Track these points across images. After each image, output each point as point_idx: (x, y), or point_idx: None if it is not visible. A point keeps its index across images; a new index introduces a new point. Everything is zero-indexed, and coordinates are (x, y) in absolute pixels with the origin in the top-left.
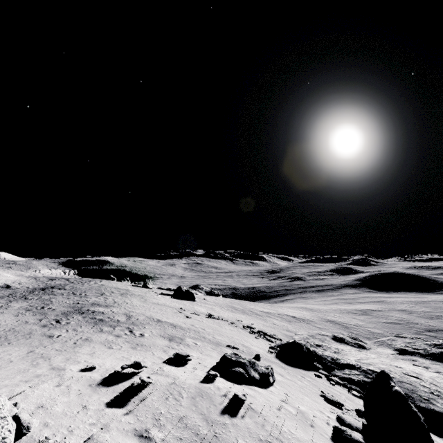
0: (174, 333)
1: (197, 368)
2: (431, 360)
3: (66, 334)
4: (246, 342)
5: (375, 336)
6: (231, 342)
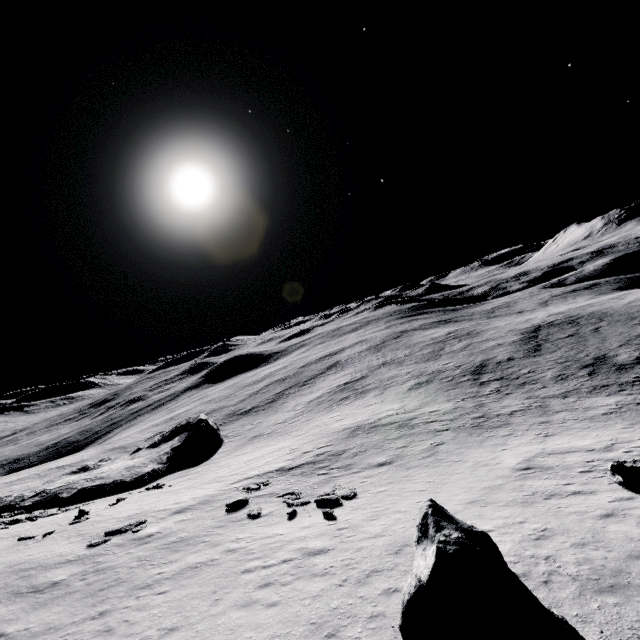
0: None
1: None
2: (149, 449)
3: None
4: None
5: None
6: None
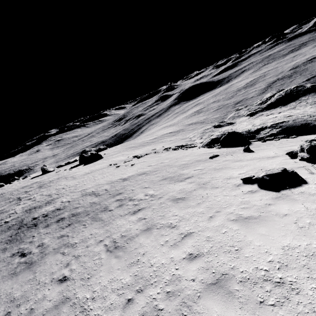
0: (164, 176)
1: (314, 171)
2: (267, 111)
3: (73, 258)
4: (199, 152)
5: (220, 119)
6: (198, 156)
